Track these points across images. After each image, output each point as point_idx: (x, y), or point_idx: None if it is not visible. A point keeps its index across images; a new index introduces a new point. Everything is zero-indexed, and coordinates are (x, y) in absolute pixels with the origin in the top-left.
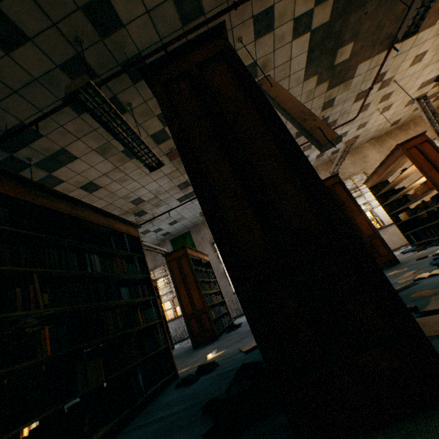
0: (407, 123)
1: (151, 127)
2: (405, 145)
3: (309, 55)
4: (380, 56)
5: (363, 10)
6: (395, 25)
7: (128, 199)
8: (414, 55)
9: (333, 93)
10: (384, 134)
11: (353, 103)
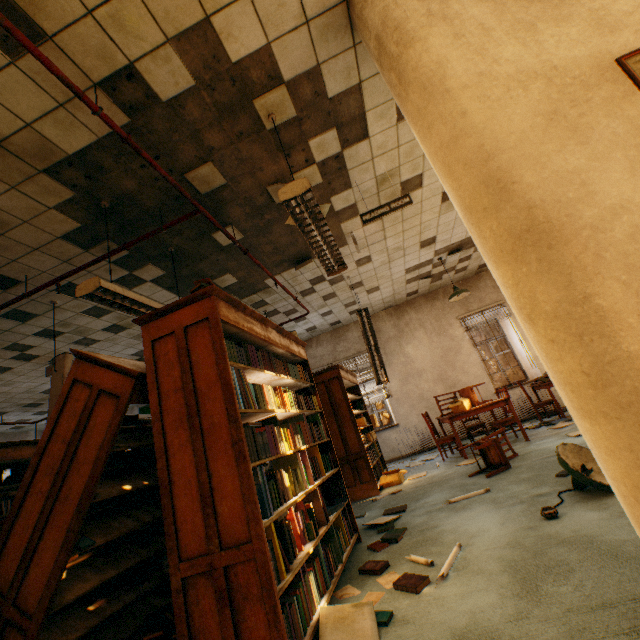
0: (436, 291)
1: (4, 355)
2: (315, 377)
3: (173, 289)
4: (291, 271)
5: (211, 259)
6: (280, 255)
7: (34, 392)
8: (352, 261)
9: (254, 298)
10: (406, 302)
11: (304, 297)
